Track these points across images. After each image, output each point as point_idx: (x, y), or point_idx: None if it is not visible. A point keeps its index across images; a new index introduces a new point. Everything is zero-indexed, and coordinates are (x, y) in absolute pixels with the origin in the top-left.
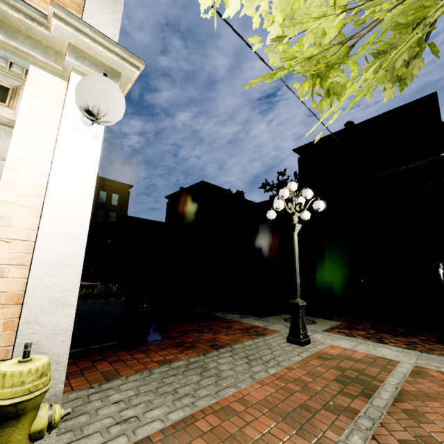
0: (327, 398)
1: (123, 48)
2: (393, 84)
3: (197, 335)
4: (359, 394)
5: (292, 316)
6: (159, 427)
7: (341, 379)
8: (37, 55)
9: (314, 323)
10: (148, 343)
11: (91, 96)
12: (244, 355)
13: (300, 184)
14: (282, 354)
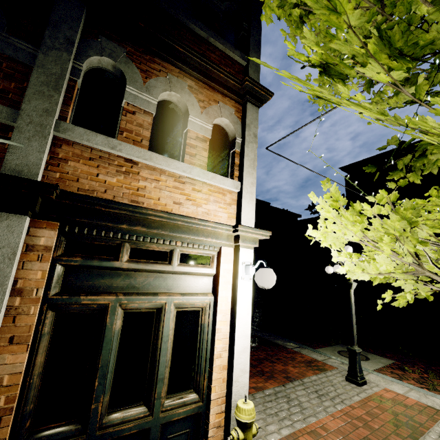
0: (383, 435)
1: (263, 230)
2: None
3: (270, 364)
4: (408, 436)
5: (350, 360)
6: (278, 437)
7: (394, 422)
8: (225, 242)
9: (367, 360)
10: None
11: (267, 283)
12: (314, 390)
13: (348, 208)
14: (344, 393)
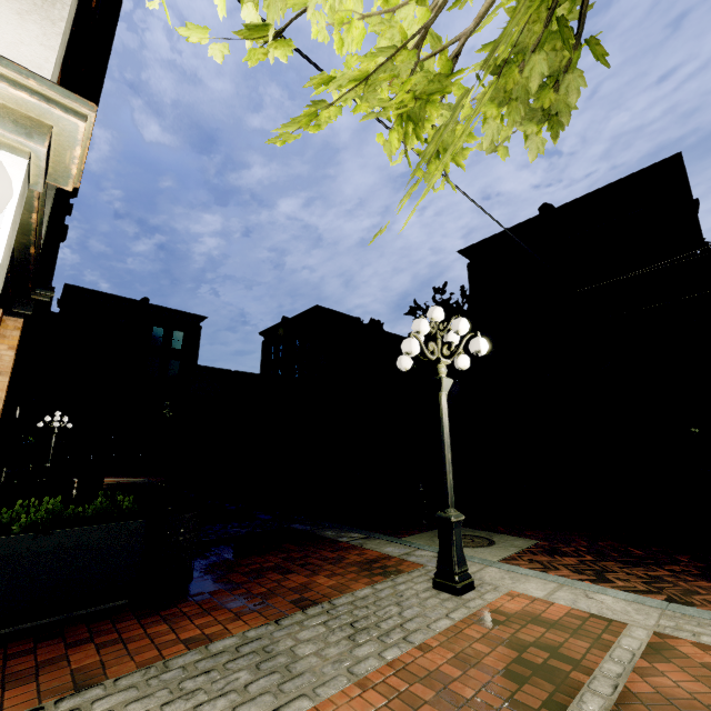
0: None
1: (45, 80)
2: (538, 127)
3: (278, 578)
4: (543, 703)
5: (440, 541)
6: None
7: (516, 669)
8: None
9: (491, 545)
10: (186, 600)
11: None
12: (349, 620)
13: (470, 307)
14: (418, 616)
